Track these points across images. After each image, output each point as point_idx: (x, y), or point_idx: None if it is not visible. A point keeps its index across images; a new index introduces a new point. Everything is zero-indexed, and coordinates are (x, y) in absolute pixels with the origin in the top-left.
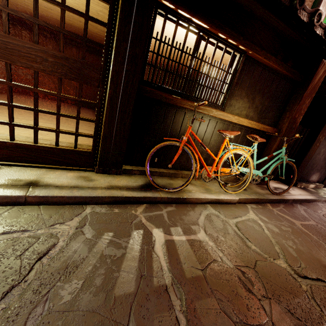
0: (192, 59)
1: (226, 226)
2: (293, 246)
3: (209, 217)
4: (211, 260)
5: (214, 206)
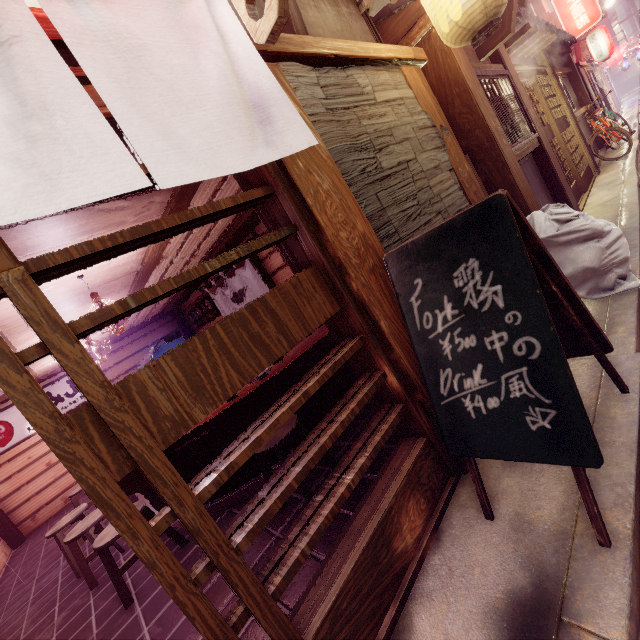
0: None
1: None
2: None
3: None
4: None
5: None
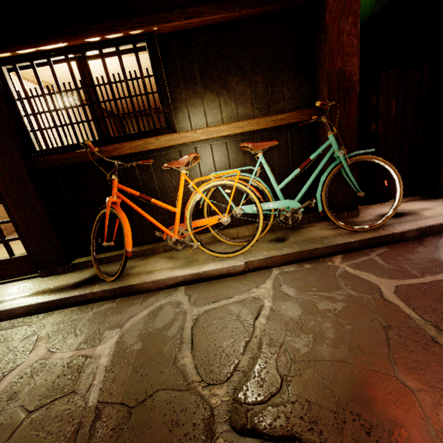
0: (80, 94)
1: (174, 322)
2: (303, 349)
3: (157, 310)
4: (67, 393)
5: (192, 287)
